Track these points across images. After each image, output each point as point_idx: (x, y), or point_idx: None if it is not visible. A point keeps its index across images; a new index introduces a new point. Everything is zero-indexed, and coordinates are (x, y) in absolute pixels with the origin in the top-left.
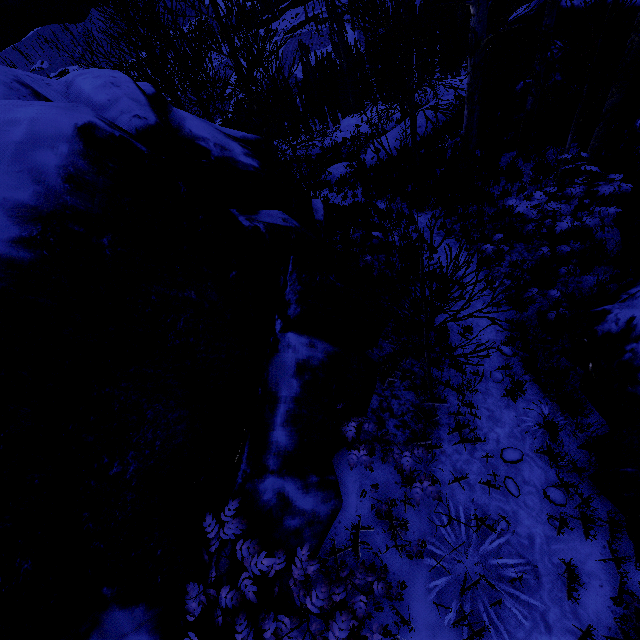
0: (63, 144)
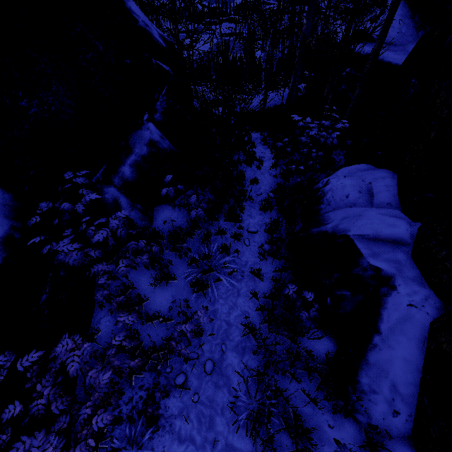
0: None
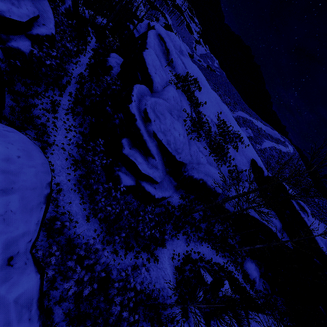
0: None
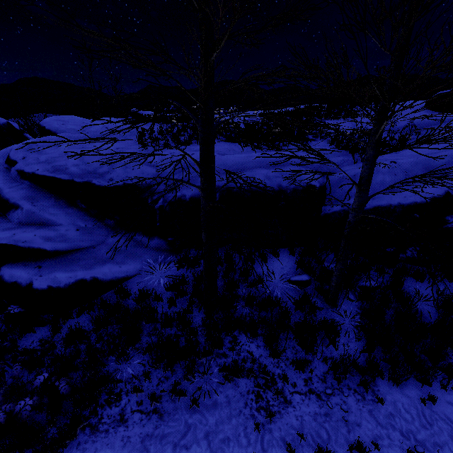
0: (4, 122)
